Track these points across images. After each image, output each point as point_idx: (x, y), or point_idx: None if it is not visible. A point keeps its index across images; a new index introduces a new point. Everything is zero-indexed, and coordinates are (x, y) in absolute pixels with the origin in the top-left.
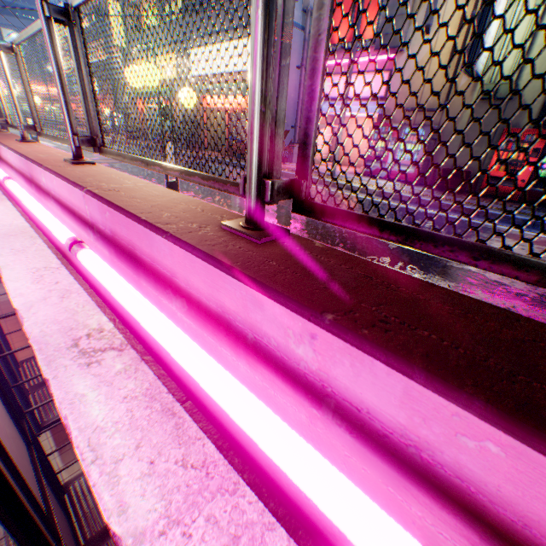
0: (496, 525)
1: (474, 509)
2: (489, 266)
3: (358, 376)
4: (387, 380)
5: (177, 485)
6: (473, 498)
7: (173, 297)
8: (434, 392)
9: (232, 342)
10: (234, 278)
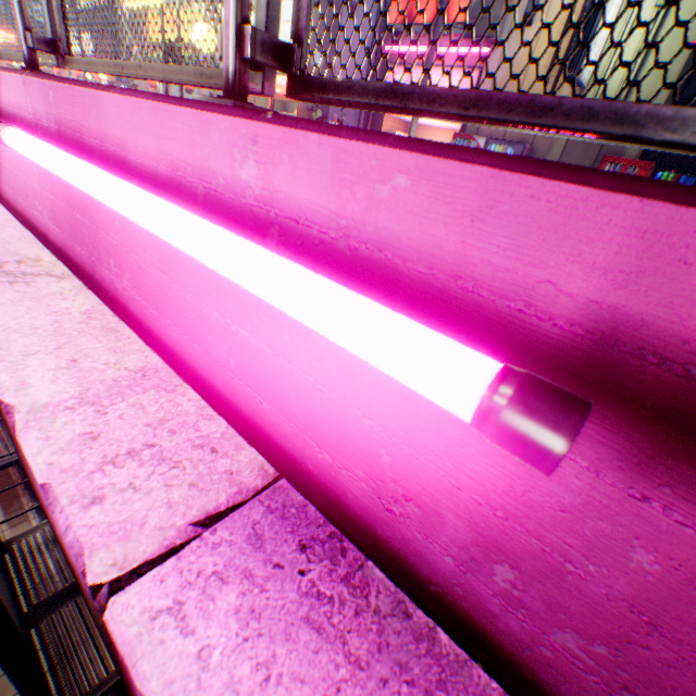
0: (409, 292)
1: (392, 285)
2: (478, 116)
3: (296, 171)
4: (319, 157)
5: (101, 379)
6: (391, 270)
7: None
8: (357, 141)
9: None
10: (182, 107)
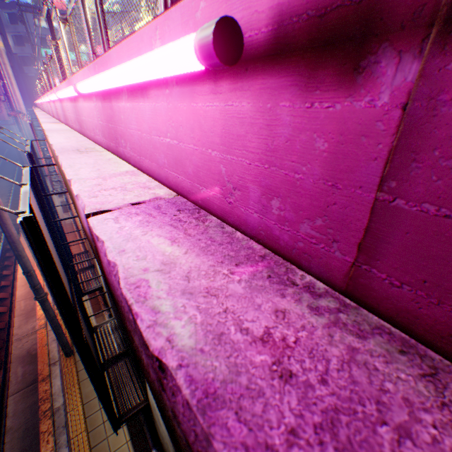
0: None
1: None
2: None
3: (171, 33)
4: (177, 18)
5: (108, 173)
6: None
7: (122, 94)
8: None
9: (141, 91)
10: (134, 34)
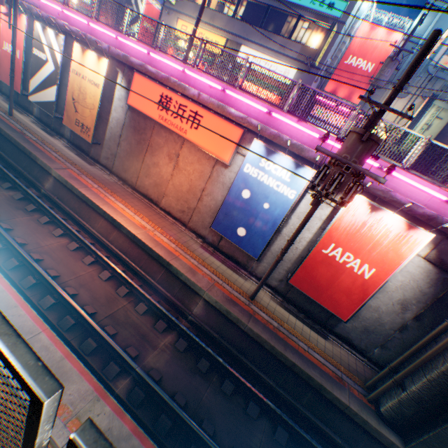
0: None
1: None
2: None
3: None
4: None
5: None
6: None
7: None
8: None
9: None
10: None
